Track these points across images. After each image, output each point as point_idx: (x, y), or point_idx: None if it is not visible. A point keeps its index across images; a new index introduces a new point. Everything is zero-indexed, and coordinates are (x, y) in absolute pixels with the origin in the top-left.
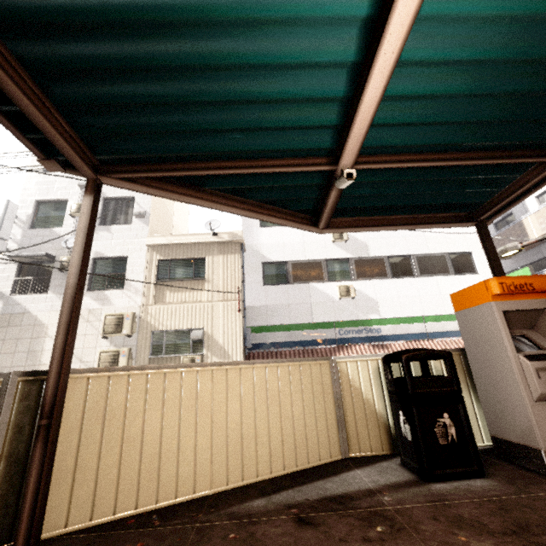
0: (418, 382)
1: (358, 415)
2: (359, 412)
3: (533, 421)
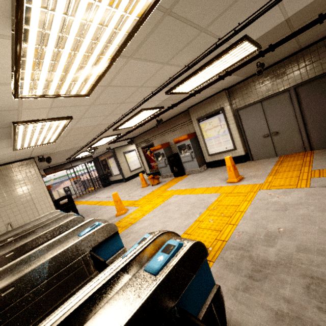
0: (66, 190)
1: (62, 195)
2: (62, 194)
3: (76, 190)
